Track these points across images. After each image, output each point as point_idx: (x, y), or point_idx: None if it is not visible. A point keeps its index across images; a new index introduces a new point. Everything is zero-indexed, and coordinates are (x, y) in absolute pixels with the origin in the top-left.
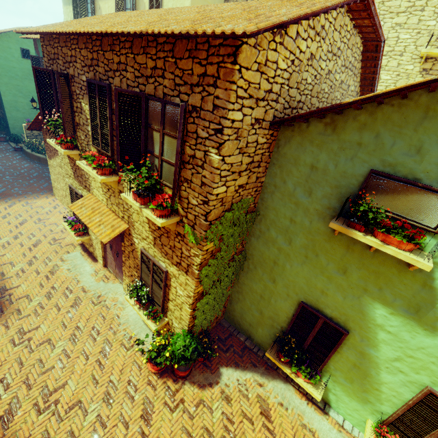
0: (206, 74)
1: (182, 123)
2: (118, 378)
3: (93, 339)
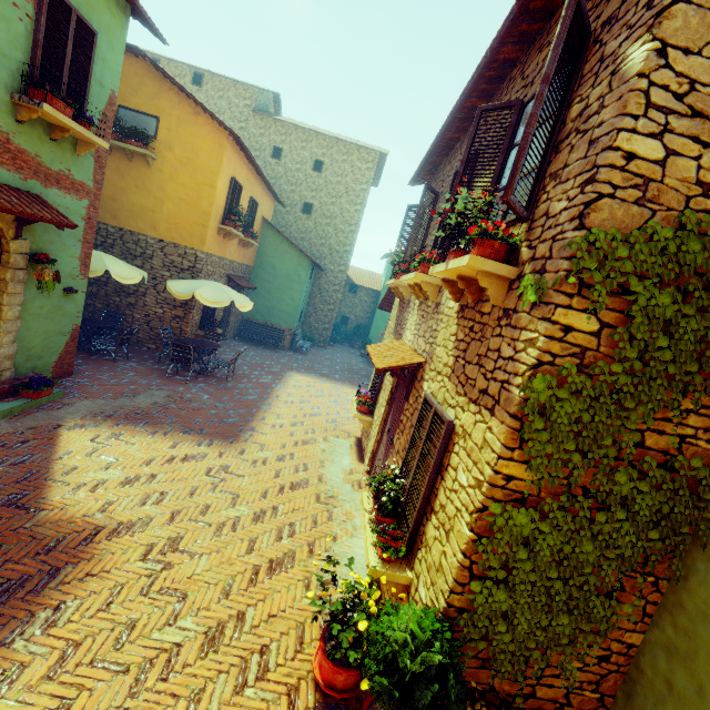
0: None
1: (568, 17)
2: (256, 623)
3: (278, 536)
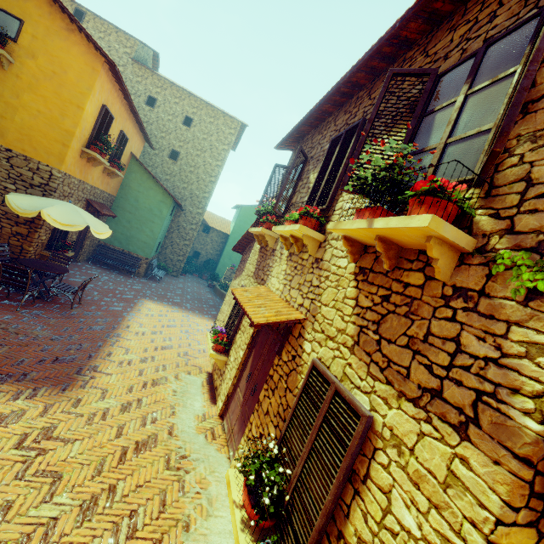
0: None
1: None
2: None
3: (112, 542)
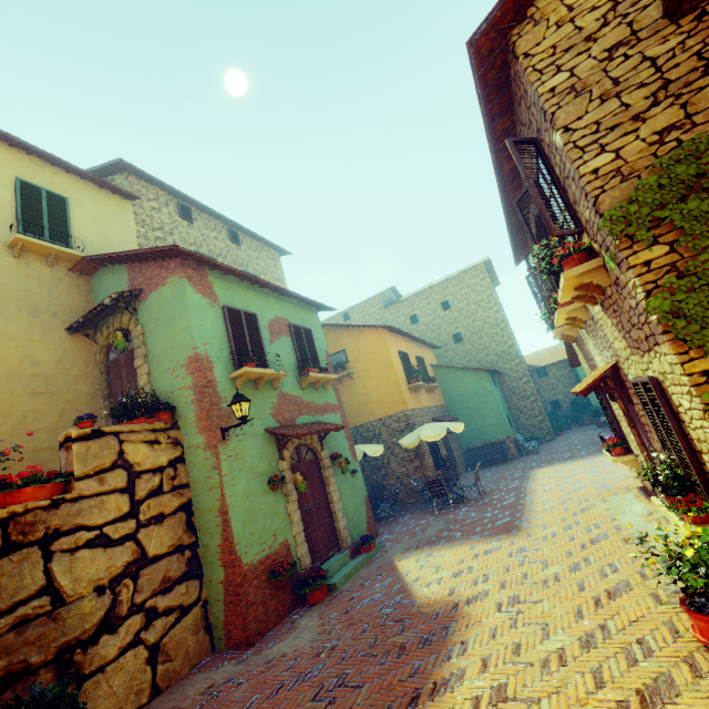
0: (524, 98)
1: (514, 152)
2: (620, 628)
3: (602, 575)
